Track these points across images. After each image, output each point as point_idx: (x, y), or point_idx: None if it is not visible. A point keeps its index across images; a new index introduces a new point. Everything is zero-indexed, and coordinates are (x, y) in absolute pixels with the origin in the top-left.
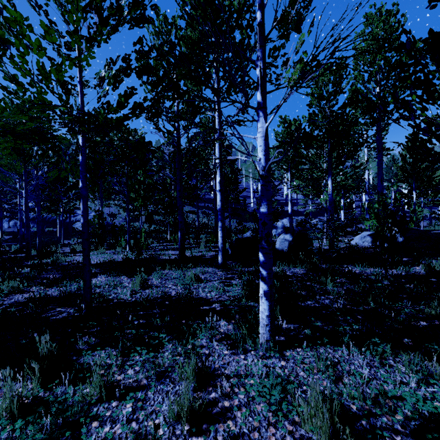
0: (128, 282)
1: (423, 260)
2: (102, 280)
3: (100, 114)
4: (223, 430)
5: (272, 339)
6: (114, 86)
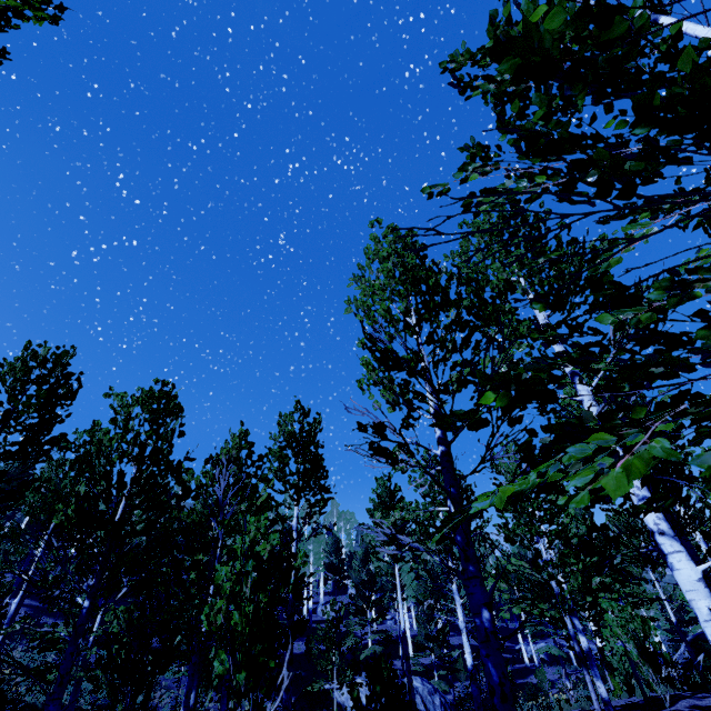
0: None
1: None
2: None
3: None
4: None
5: None
6: None
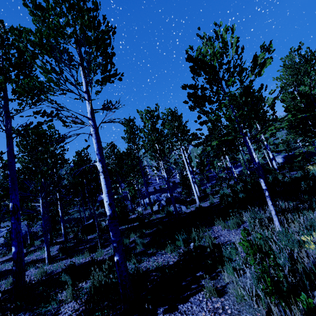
0: None
1: (157, 214)
2: (1, 266)
3: None
4: None
5: (49, 262)
6: None
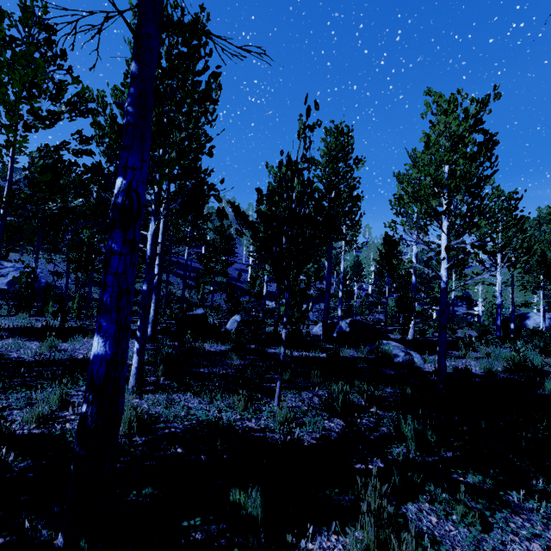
0: (37, 346)
1: (344, 348)
2: (7, 343)
3: (23, 192)
4: (60, 427)
5: (137, 385)
6: (41, 172)
